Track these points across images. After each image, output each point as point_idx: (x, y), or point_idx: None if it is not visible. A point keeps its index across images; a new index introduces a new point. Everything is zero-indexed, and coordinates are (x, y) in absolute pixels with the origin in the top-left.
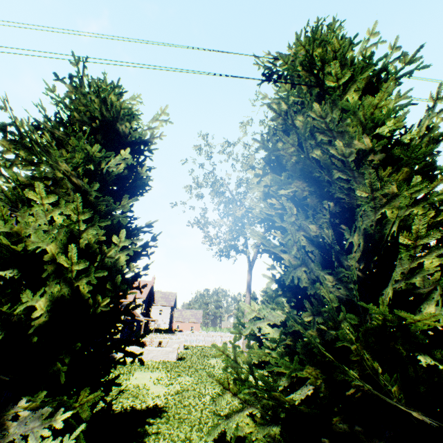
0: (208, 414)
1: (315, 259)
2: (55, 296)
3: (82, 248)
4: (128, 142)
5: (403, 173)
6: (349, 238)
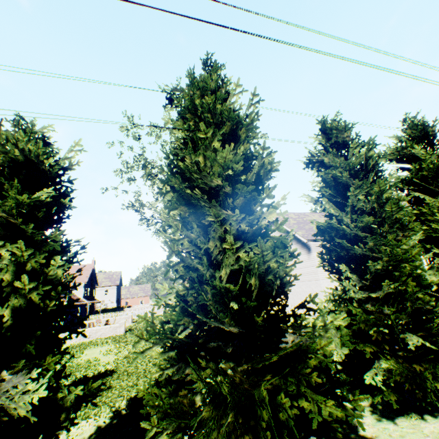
0: (151, 365)
1: (196, 254)
2: (16, 307)
3: (28, 272)
4: (50, 178)
5: (241, 200)
6: (205, 245)
